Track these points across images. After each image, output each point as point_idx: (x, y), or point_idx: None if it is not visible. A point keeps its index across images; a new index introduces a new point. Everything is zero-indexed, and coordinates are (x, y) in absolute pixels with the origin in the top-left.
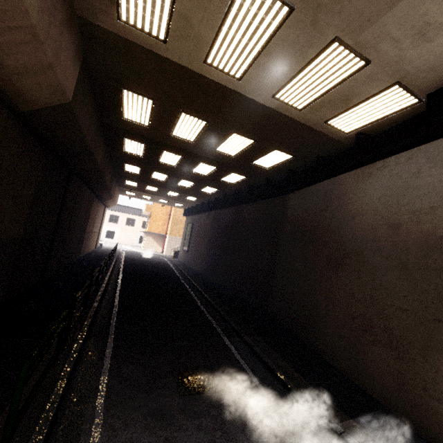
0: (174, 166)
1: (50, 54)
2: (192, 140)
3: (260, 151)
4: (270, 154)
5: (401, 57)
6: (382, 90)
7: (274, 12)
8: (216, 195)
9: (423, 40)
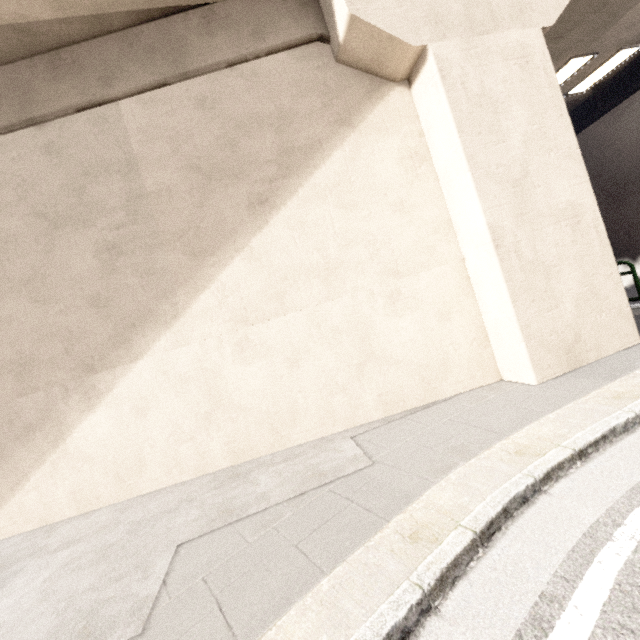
0: None
1: None
2: None
3: None
4: None
5: (619, 40)
6: (609, 58)
7: None
8: None
9: (633, 27)
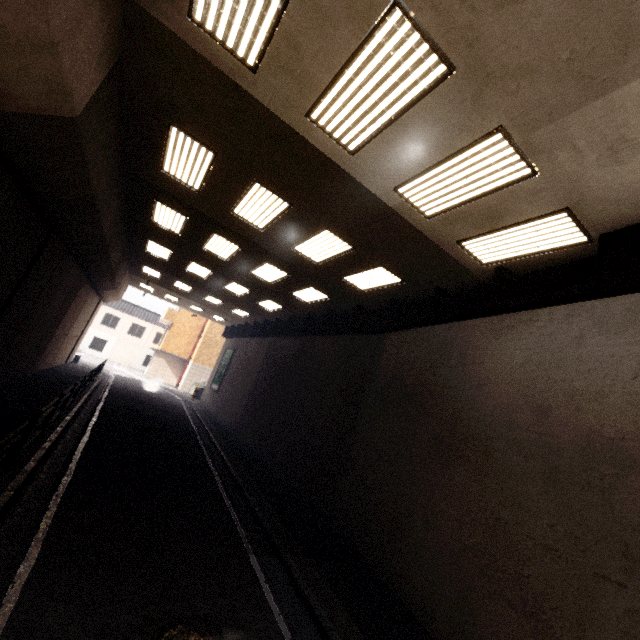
0: (226, 260)
1: (57, 26)
2: (261, 227)
3: (358, 264)
4: (372, 272)
5: (579, 176)
6: (544, 215)
7: (425, 69)
8: (279, 315)
9: (613, 160)
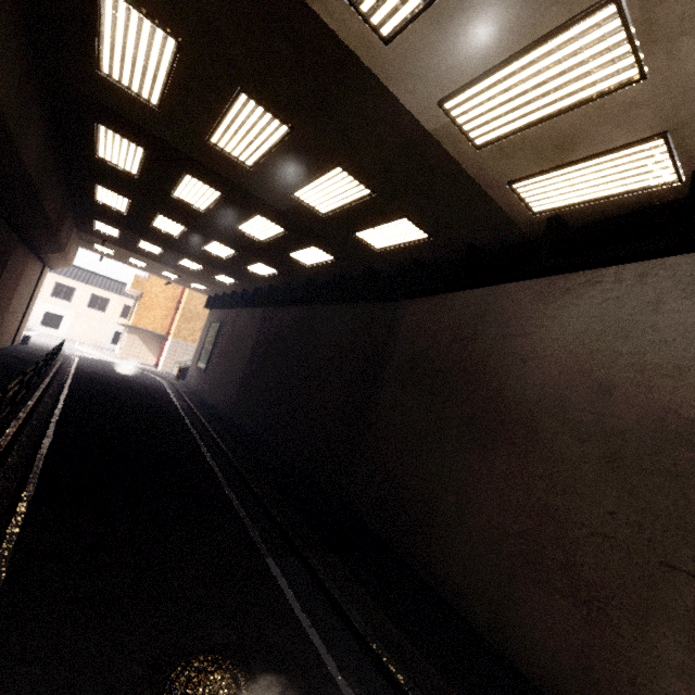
0: (203, 211)
1: None
2: (249, 163)
3: (376, 214)
4: (392, 225)
5: None
6: (633, 142)
7: None
8: (272, 281)
9: None
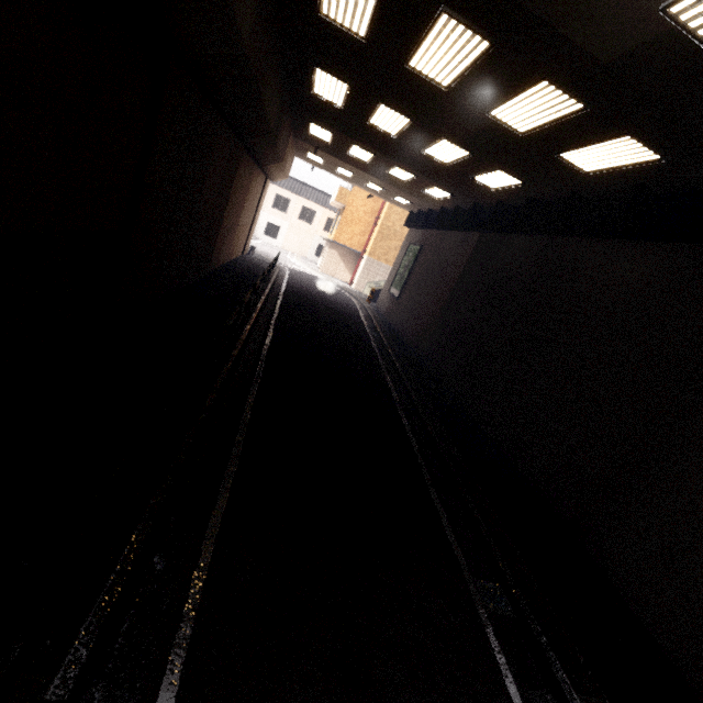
0: (446, 87)
1: None
2: None
3: None
4: None
5: None
6: None
7: None
8: (504, 196)
9: None
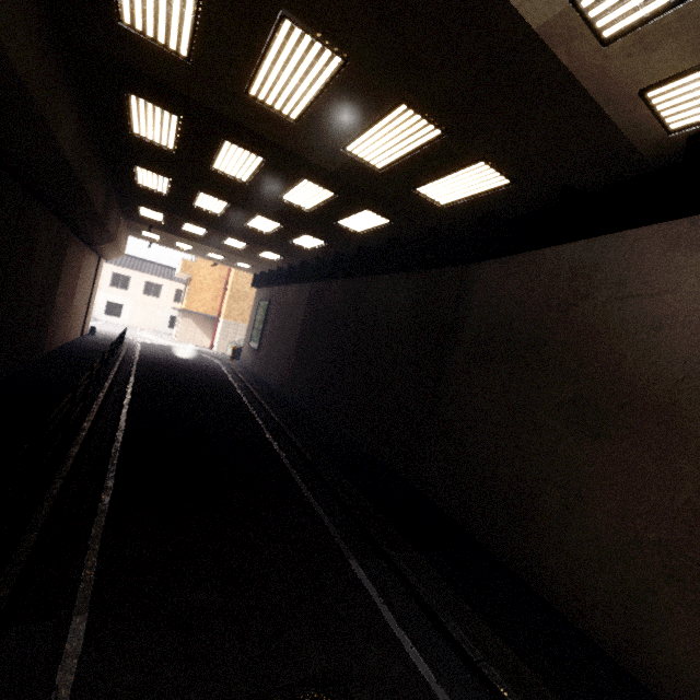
0: (245, 182)
1: None
2: (294, 116)
3: (445, 161)
4: (465, 172)
5: None
6: None
7: None
8: (319, 253)
9: None
